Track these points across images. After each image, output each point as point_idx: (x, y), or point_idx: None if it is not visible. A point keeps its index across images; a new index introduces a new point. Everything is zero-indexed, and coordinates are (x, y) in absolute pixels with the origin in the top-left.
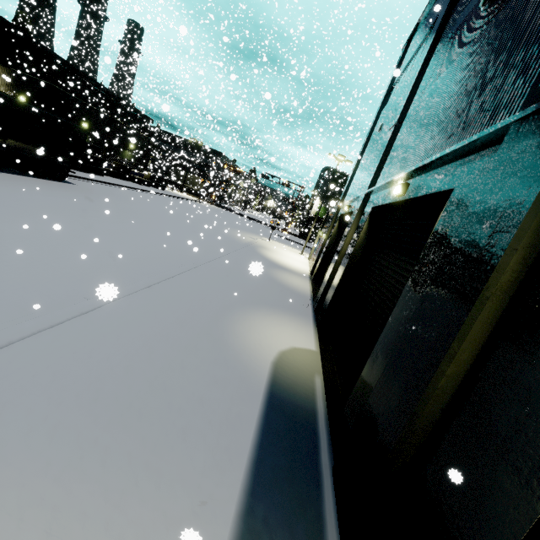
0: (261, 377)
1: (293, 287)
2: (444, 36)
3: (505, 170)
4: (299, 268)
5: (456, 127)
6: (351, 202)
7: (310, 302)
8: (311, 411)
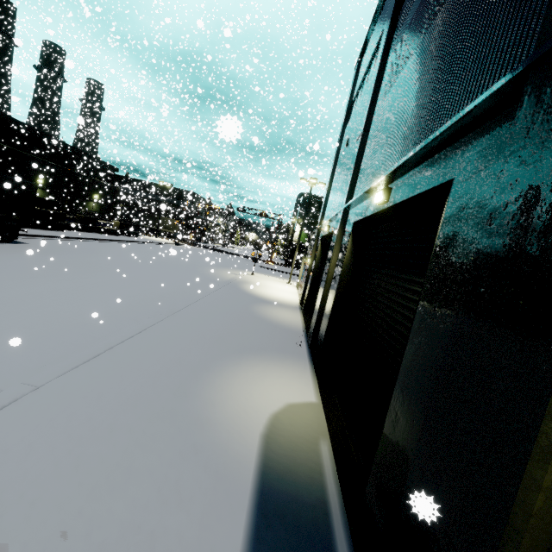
0: (247, 464)
1: (282, 322)
2: (395, 39)
3: (544, 126)
4: (287, 299)
5: (435, 113)
6: (330, 222)
7: (303, 338)
8: (321, 506)
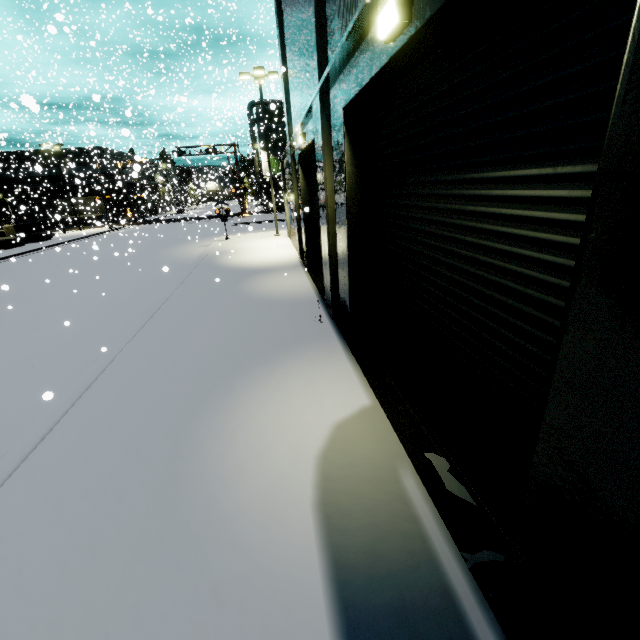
0: (310, 581)
1: (286, 295)
2: None
3: None
4: (282, 259)
5: None
6: (304, 127)
7: (320, 307)
8: (445, 605)
